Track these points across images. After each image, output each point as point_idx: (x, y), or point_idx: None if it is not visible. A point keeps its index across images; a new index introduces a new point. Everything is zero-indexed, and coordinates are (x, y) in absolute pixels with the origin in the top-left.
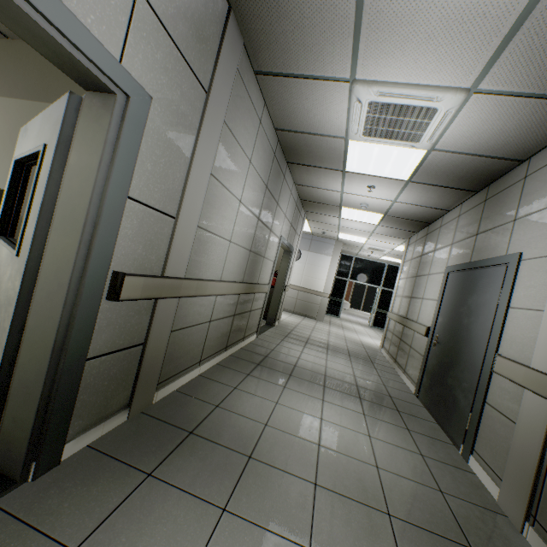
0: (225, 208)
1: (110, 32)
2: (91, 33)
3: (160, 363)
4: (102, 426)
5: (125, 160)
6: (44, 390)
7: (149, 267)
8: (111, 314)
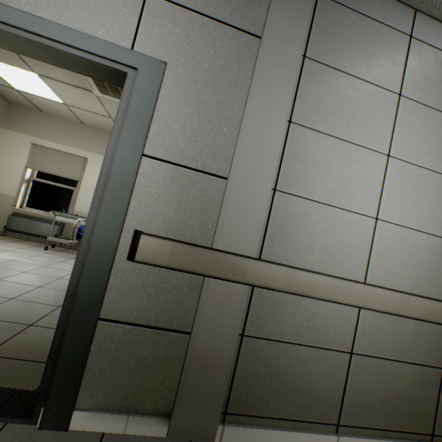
0: (342, 167)
1: (121, 34)
2: (95, 38)
3: (222, 377)
4: (125, 419)
5: (136, 121)
6: (57, 330)
7: (190, 234)
8: (136, 277)
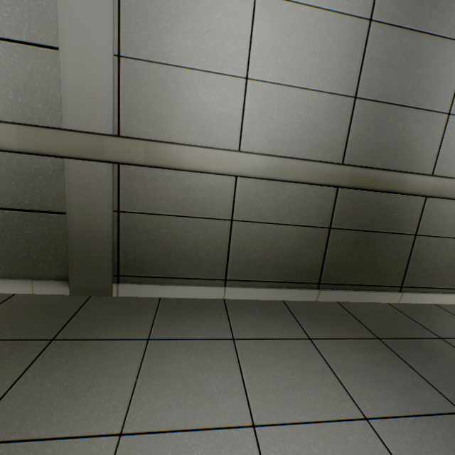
0: (198, 17)
1: None
2: None
3: (106, 247)
4: (31, 284)
5: None
6: None
7: (39, 119)
8: None
